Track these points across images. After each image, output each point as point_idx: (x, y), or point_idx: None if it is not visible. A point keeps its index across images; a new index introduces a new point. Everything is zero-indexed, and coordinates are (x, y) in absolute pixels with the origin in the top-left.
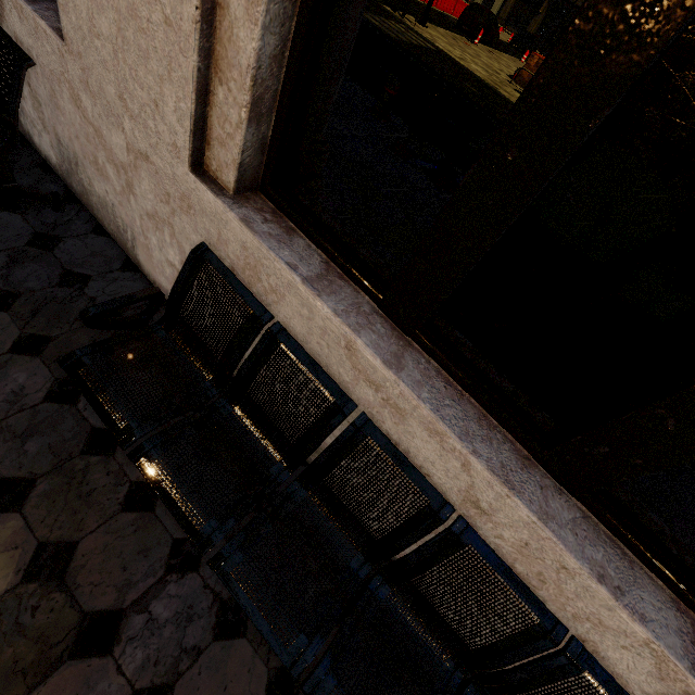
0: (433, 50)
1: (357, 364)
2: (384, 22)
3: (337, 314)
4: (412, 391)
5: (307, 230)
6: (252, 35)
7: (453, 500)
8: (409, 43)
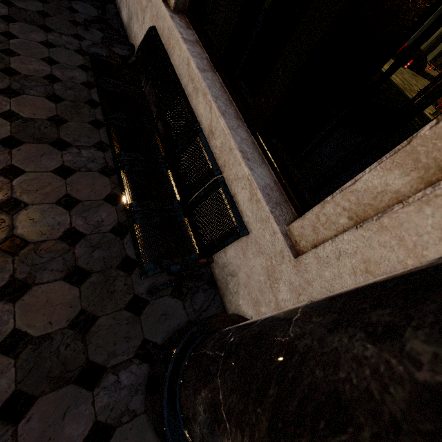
0: None
1: (189, 72)
2: None
3: (188, 49)
4: (202, 77)
5: (196, 29)
6: None
7: (206, 135)
8: None
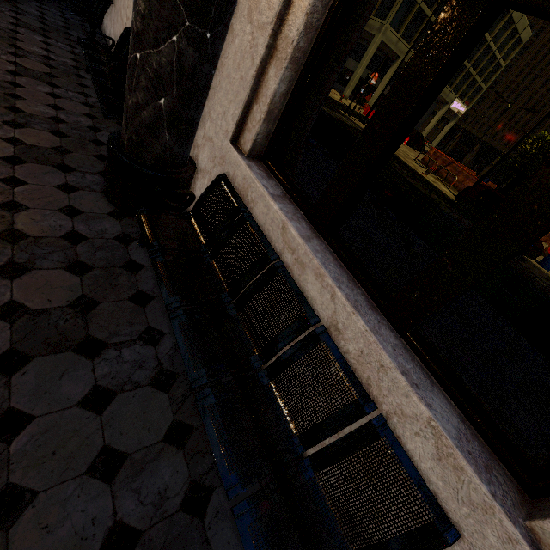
0: (360, 130)
1: None
2: (333, 112)
3: None
4: None
5: None
6: None
7: None
8: (342, 121)
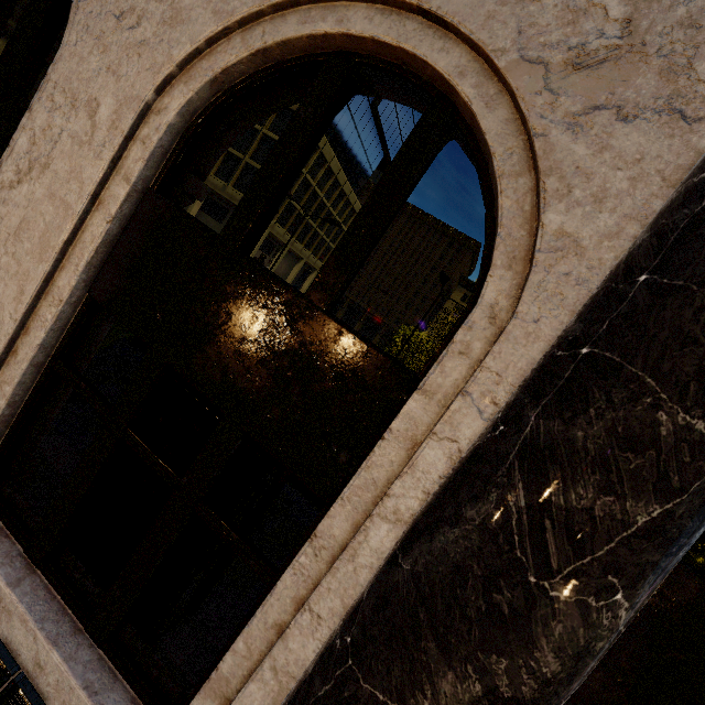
0: None
1: None
2: None
3: None
4: (18, 598)
5: None
6: None
7: (30, 668)
8: None
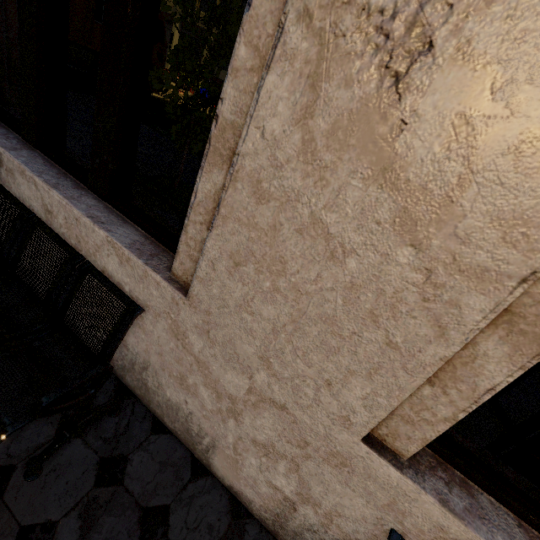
0: None
1: None
2: None
3: None
4: None
5: (483, 483)
6: (510, 372)
7: None
8: None
